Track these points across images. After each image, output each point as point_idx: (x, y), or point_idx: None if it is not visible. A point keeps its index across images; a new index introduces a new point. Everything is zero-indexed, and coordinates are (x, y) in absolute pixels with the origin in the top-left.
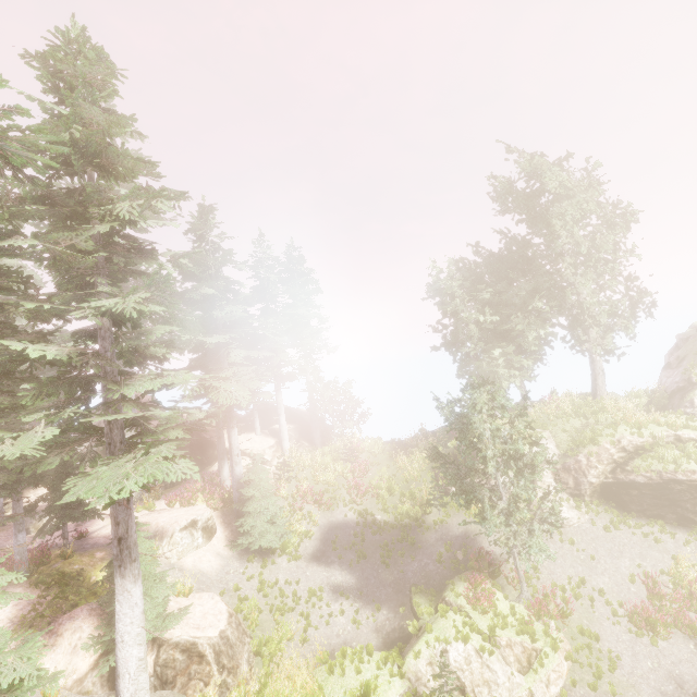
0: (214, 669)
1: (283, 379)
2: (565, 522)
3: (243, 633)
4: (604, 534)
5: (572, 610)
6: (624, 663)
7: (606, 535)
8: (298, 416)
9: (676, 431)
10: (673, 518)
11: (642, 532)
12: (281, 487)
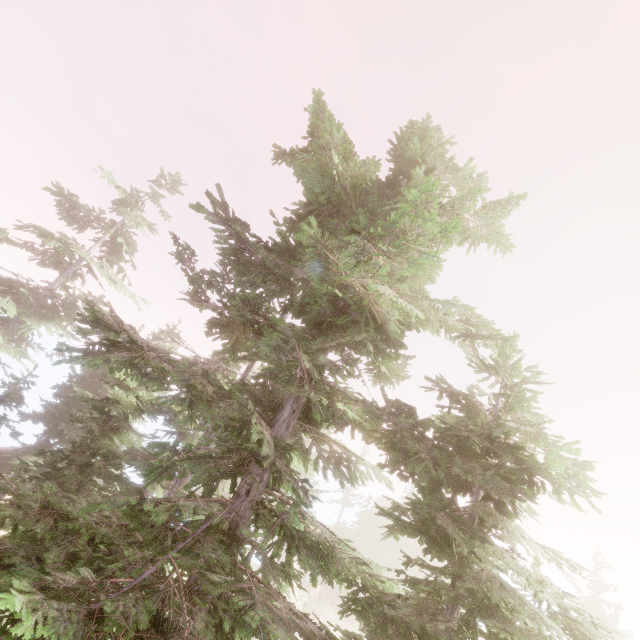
0: None
1: None
2: None
3: None
4: None
5: None
6: None
7: None
8: None
9: None
10: None
11: None
12: None
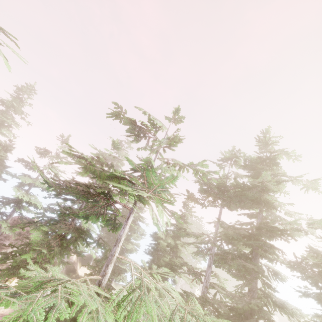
0: None
1: None
2: None
3: None
4: None
5: None
6: None
7: None
8: None
9: None
10: None
11: None
12: None
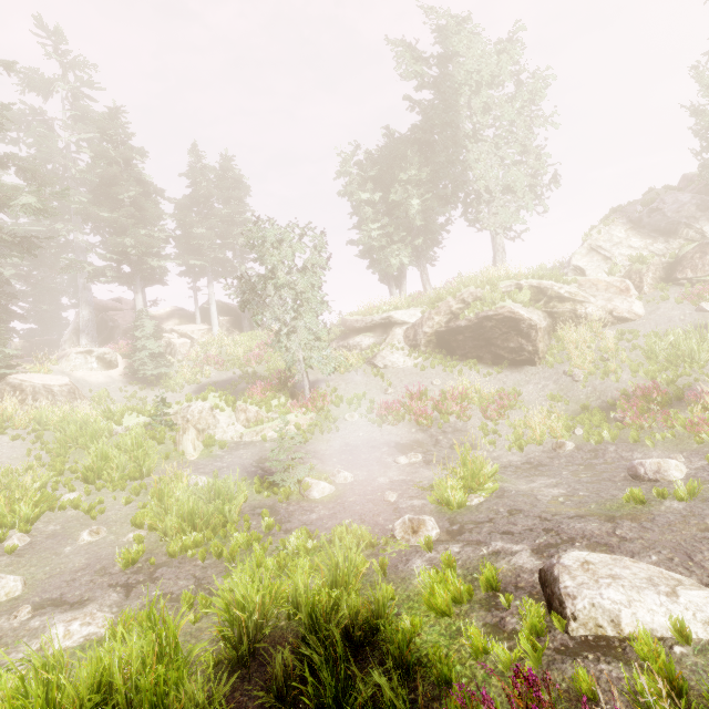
0: (28, 398)
1: (214, 274)
2: (390, 364)
3: (75, 398)
4: (420, 372)
5: (338, 411)
6: (340, 433)
7: (420, 373)
8: (234, 310)
9: (519, 281)
10: (490, 358)
11: (450, 367)
12: (165, 336)
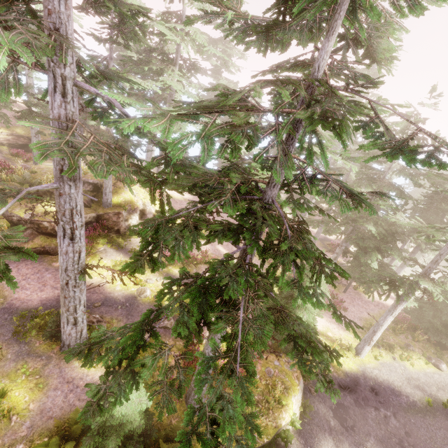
0: None
1: None
2: None
3: None
4: None
5: None
6: None
7: None
8: None
9: None
10: None
11: None
12: None
